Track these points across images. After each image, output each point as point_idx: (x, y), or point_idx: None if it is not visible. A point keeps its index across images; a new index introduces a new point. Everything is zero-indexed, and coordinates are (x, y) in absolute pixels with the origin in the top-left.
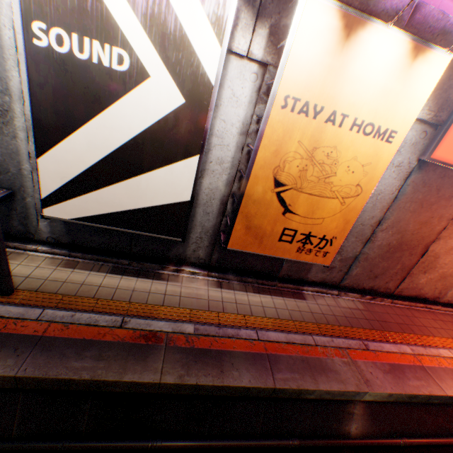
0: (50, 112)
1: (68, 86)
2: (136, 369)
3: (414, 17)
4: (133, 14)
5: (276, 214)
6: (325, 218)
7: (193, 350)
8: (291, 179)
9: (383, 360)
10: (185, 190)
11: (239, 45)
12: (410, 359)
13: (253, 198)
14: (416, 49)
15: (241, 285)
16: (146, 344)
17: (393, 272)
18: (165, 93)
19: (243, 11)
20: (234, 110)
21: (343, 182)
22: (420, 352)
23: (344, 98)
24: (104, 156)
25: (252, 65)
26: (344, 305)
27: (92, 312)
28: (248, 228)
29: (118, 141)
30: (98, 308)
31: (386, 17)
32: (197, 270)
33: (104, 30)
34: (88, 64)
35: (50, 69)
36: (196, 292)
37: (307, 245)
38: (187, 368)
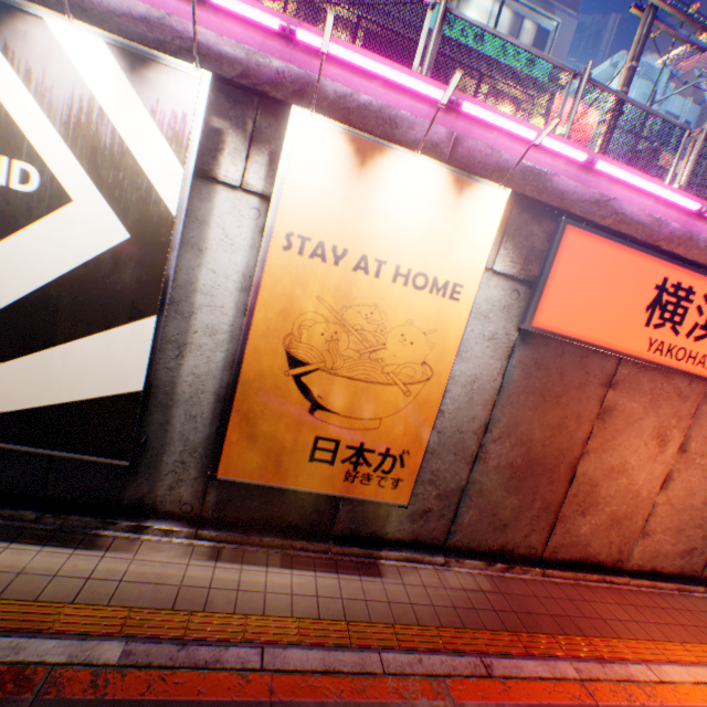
0: None
1: None
2: None
3: (457, 150)
4: (49, 122)
5: (299, 411)
6: (385, 417)
7: (98, 706)
8: (317, 354)
9: (521, 698)
10: (134, 372)
11: (229, 173)
12: (573, 691)
13: (257, 385)
14: (459, 182)
15: (261, 553)
16: None
17: (532, 514)
18: (99, 224)
19: (230, 134)
20: (229, 256)
21: (401, 359)
22: (594, 673)
23: (375, 238)
24: None
25: (251, 198)
26: (455, 583)
27: None
28: (252, 439)
29: (15, 292)
30: None
31: (421, 149)
32: (175, 526)
33: (2, 139)
34: None
35: None
36: (160, 571)
37: (362, 466)
38: None
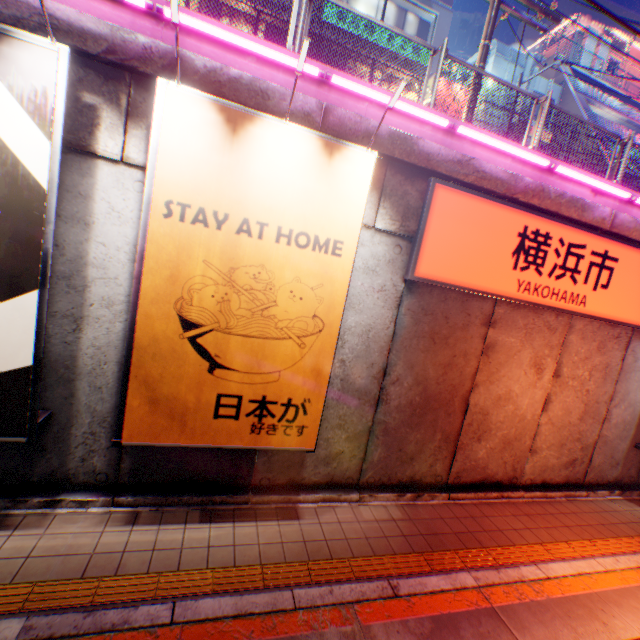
0: None
1: None
2: None
3: (328, 119)
4: None
5: (199, 372)
6: (284, 370)
7: None
8: (210, 315)
9: (424, 612)
10: (21, 347)
11: (108, 148)
12: (472, 598)
13: (153, 350)
14: (329, 146)
15: (180, 511)
16: None
17: (434, 445)
18: None
19: (105, 110)
20: (119, 229)
21: (293, 314)
22: (491, 579)
23: (255, 202)
24: None
25: (134, 171)
26: (369, 516)
27: None
28: (155, 403)
29: None
30: None
31: (295, 118)
32: (90, 497)
33: None
34: None
35: None
36: (71, 542)
37: (267, 418)
38: None
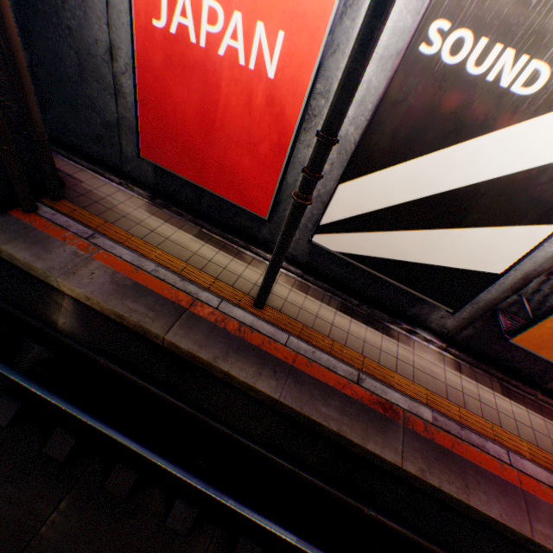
0: (385, 136)
1: (427, 108)
2: (377, 441)
3: None
4: None
5: None
6: None
7: (432, 444)
8: None
9: None
10: (501, 260)
11: None
12: None
13: None
14: None
15: (484, 377)
16: (382, 414)
17: None
18: None
19: None
20: None
21: None
22: None
23: None
24: (418, 197)
25: None
26: None
27: (329, 354)
28: None
29: (449, 183)
30: (333, 351)
31: None
32: (432, 339)
33: (534, 34)
34: (474, 81)
35: (418, 84)
36: (430, 368)
37: None
38: (427, 463)
